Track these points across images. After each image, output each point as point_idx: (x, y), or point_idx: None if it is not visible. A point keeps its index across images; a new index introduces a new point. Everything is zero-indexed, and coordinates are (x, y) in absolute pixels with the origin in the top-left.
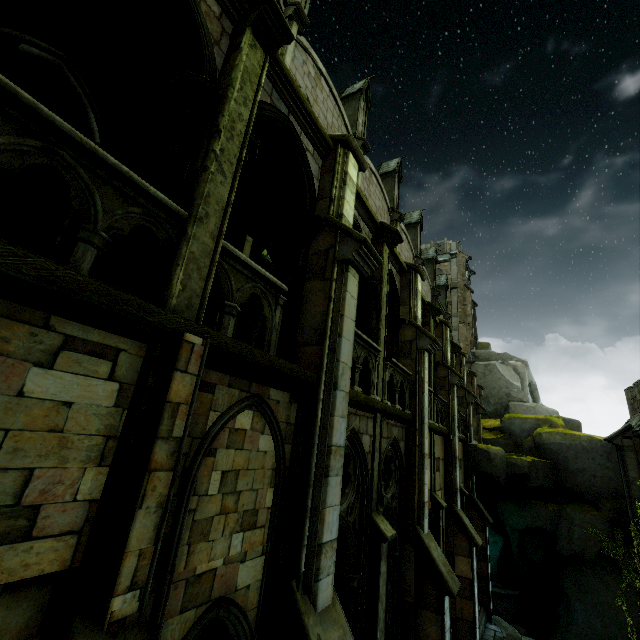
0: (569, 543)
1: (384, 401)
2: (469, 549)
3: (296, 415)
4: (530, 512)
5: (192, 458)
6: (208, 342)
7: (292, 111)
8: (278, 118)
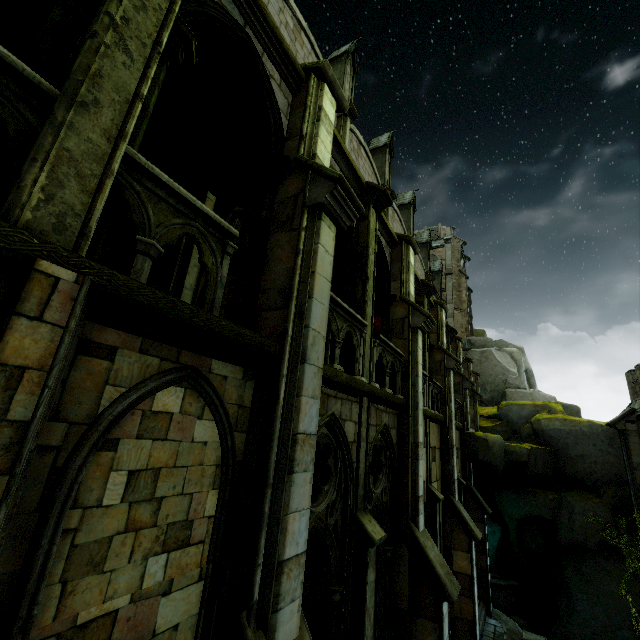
0: (570, 532)
1: (372, 383)
2: (468, 543)
3: (253, 396)
4: (529, 501)
5: (69, 453)
6: (86, 279)
7: (249, 22)
8: (228, 24)
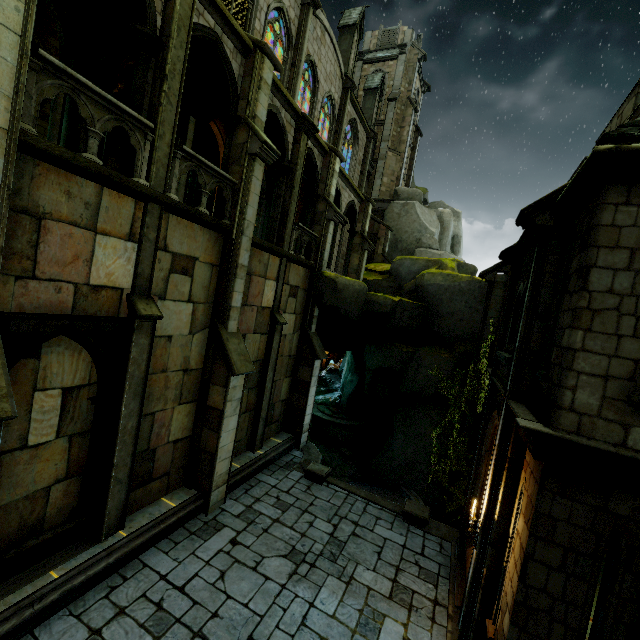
0: (412, 383)
1: None
2: (227, 378)
3: None
4: (384, 353)
5: None
6: None
7: None
8: None
